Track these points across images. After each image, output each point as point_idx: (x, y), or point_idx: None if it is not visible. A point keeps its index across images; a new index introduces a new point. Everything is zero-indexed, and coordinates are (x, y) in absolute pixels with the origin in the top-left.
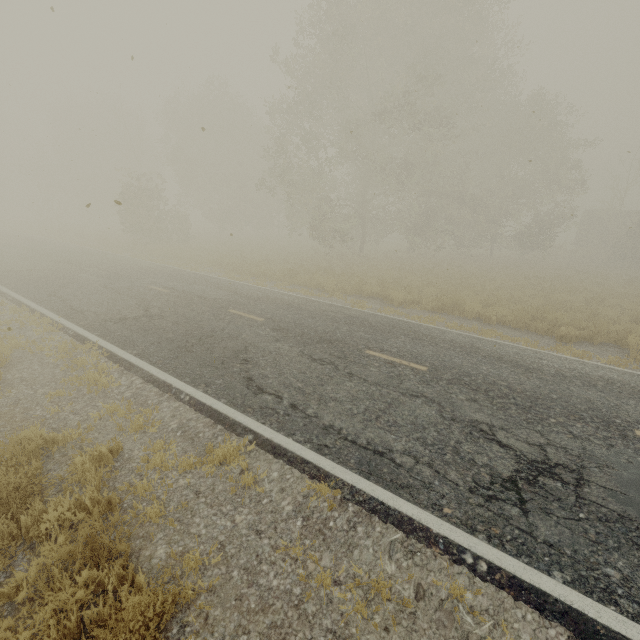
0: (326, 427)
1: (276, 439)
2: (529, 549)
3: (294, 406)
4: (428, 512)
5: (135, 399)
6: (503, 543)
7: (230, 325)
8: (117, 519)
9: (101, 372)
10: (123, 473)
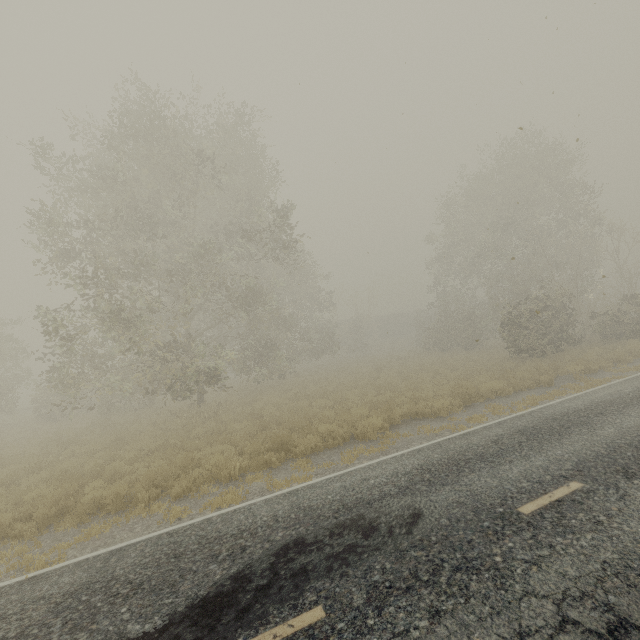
0: None
1: None
2: None
3: None
4: None
5: None
6: None
7: (636, 515)
8: None
9: None
10: None
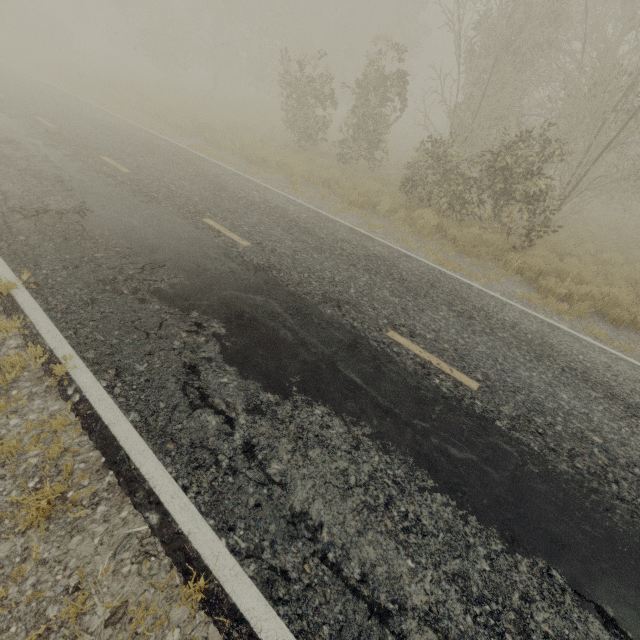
0: None
1: None
2: None
3: None
4: None
5: None
6: None
7: None
8: None
9: None
10: None
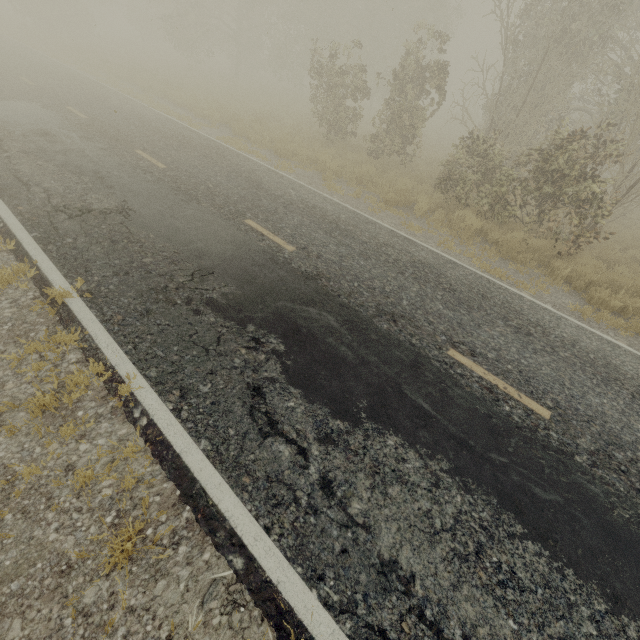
0: None
1: None
2: None
3: None
4: None
5: None
6: None
7: None
8: None
9: None
10: None
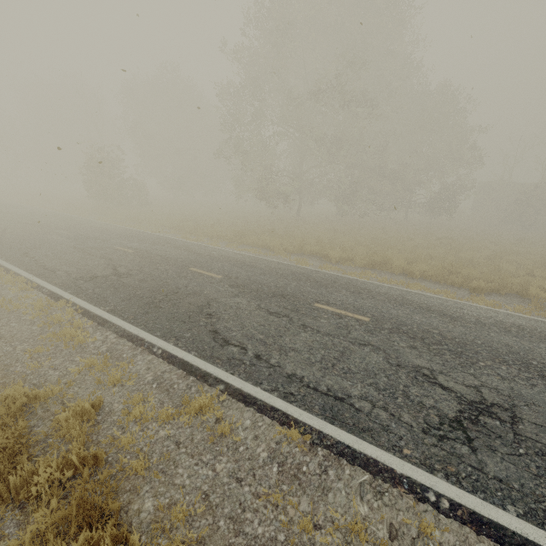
0: (289, 376)
1: (246, 388)
2: (483, 485)
3: (258, 357)
4: (390, 454)
5: (111, 353)
6: (459, 480)
7: (192, 282)
8: (106, 477)
9: (77, 328)
10: (105, 426)
